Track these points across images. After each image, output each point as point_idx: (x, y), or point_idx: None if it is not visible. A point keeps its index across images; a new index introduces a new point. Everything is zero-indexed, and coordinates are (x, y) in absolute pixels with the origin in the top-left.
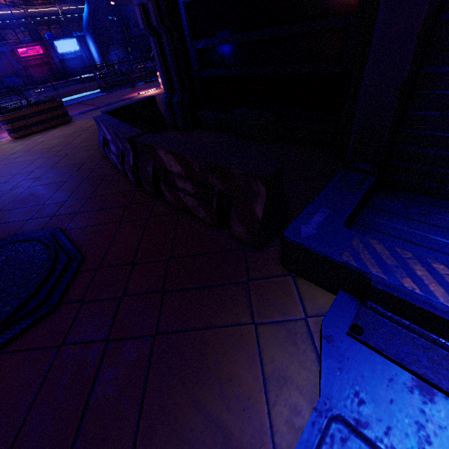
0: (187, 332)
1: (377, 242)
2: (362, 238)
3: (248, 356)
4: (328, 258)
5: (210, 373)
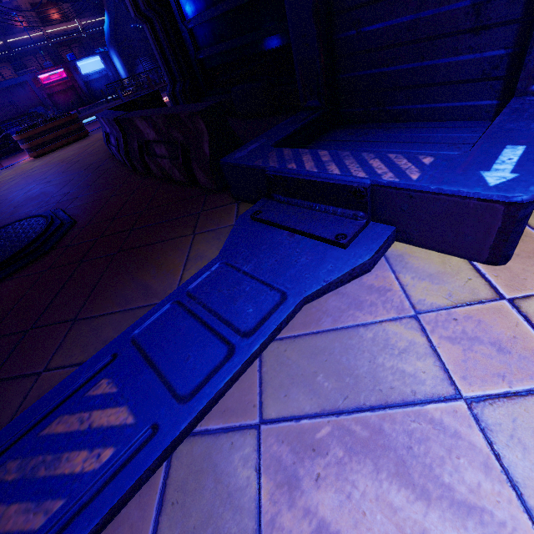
0: (141, 247)
1: (288, 149)
2: (279, 149)
3: (180, 251)
4: (245, 166)
5: (150, 264)
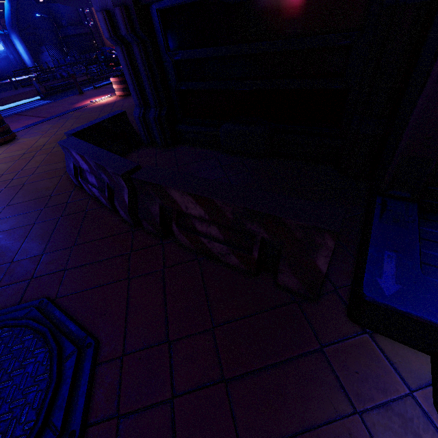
0: None
1: None
2: None
3: None
4: (433, 324)
5: None
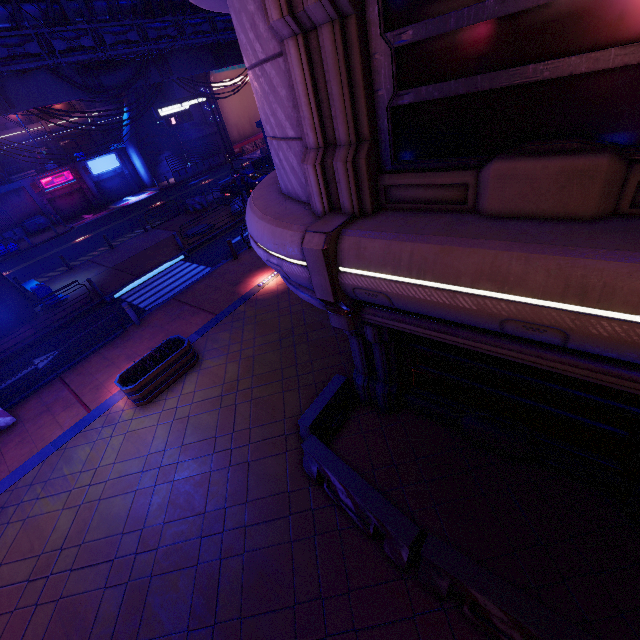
0: None
1: None
2: None
3: None
4: None
5: None
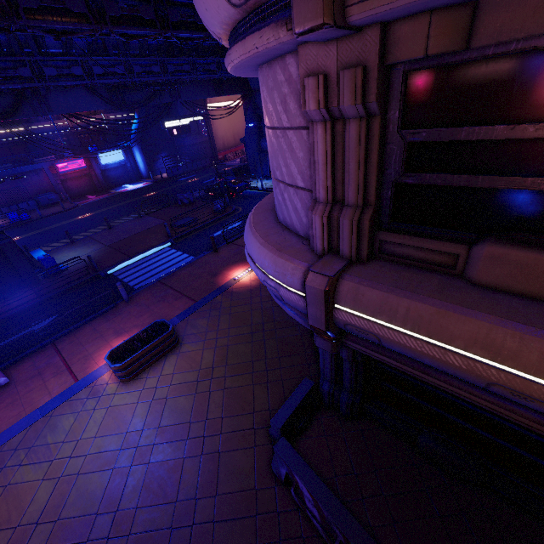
0: None
1: None
2: None
3: None
4: None
5: None
